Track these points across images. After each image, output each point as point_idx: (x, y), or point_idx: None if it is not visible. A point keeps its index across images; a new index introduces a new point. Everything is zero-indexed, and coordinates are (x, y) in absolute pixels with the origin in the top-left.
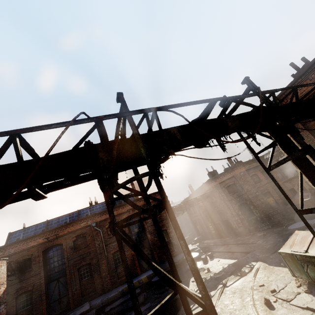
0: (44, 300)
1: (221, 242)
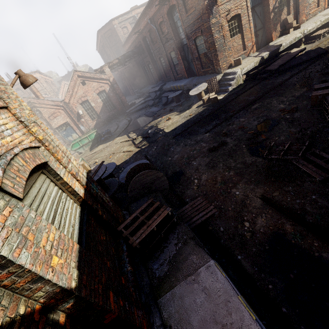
0: (155, 72)
1: (320, 67)
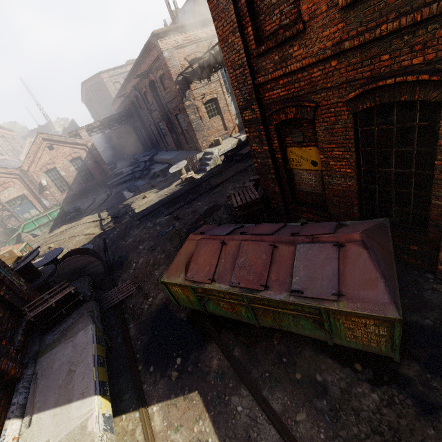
0: (148, 138)
1: None
